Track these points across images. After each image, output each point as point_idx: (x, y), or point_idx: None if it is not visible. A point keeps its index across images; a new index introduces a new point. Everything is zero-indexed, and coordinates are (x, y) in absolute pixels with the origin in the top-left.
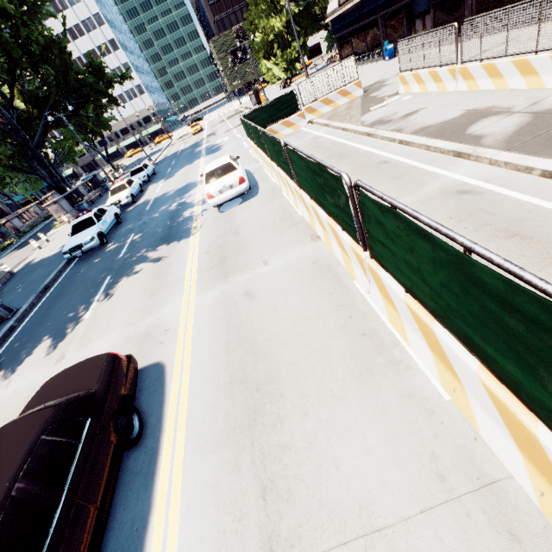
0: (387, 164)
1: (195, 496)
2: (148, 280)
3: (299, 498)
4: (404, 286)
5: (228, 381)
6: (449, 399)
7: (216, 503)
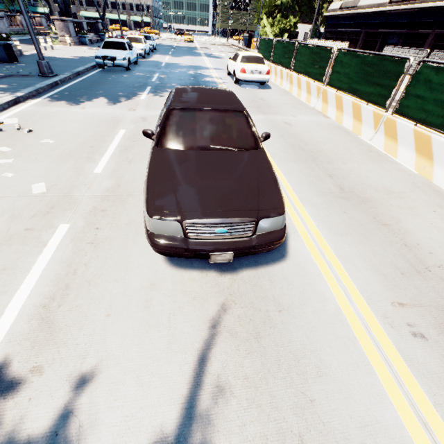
0: None
1: (288, 171)
2: None
3: (351, 180)
4: (417, 121)
5: (290, 146)
6: (418, 173)
7: (303, 174)
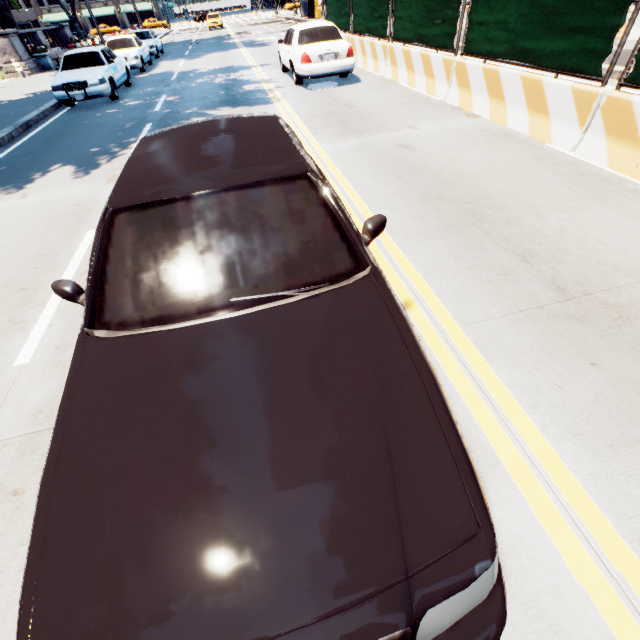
0: None
1: (432, 263)
2: None
3: (571, 260)
4: None
5: (421, 198)
6: None
7: (466, 266)
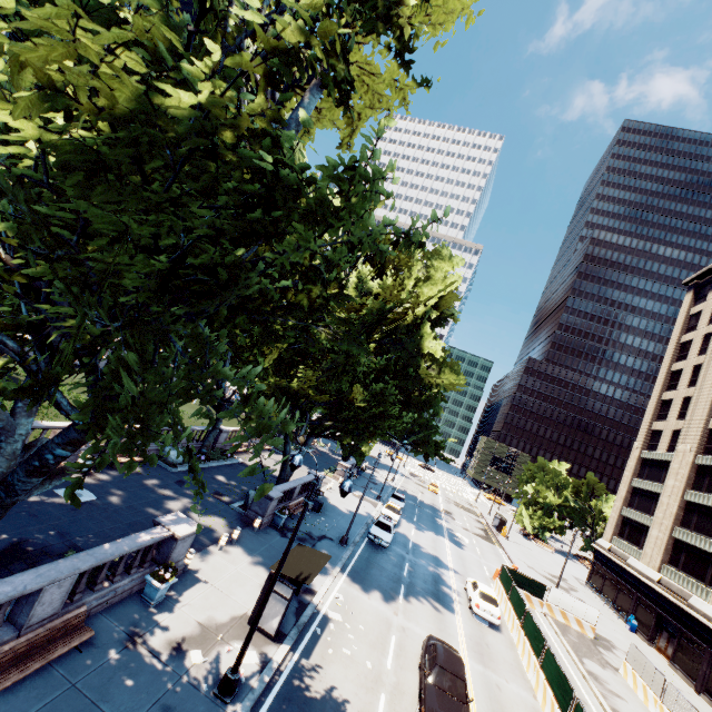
0: (587, 706)
1: None
2: (434, 617)
3: None
4: None
5: (492, 709)
6: None
7: None
